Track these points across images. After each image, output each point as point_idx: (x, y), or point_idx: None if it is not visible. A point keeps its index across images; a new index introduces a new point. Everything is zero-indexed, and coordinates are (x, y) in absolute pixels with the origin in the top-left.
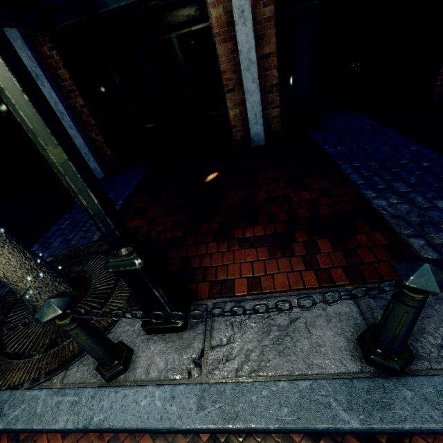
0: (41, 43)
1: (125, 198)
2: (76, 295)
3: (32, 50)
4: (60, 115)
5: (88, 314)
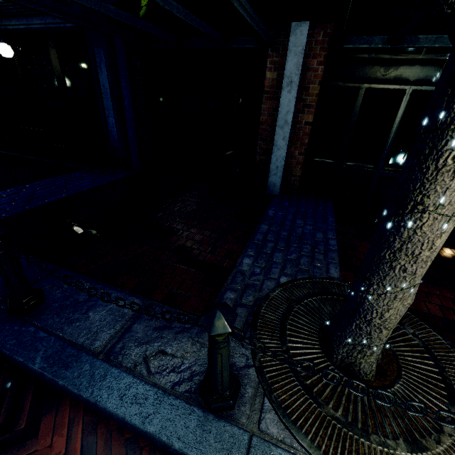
0: (314, 55)
1: (334, 233)
2: (382, 360)
3: (303, 59)
4: (283, 123)
5: (436, 408)
